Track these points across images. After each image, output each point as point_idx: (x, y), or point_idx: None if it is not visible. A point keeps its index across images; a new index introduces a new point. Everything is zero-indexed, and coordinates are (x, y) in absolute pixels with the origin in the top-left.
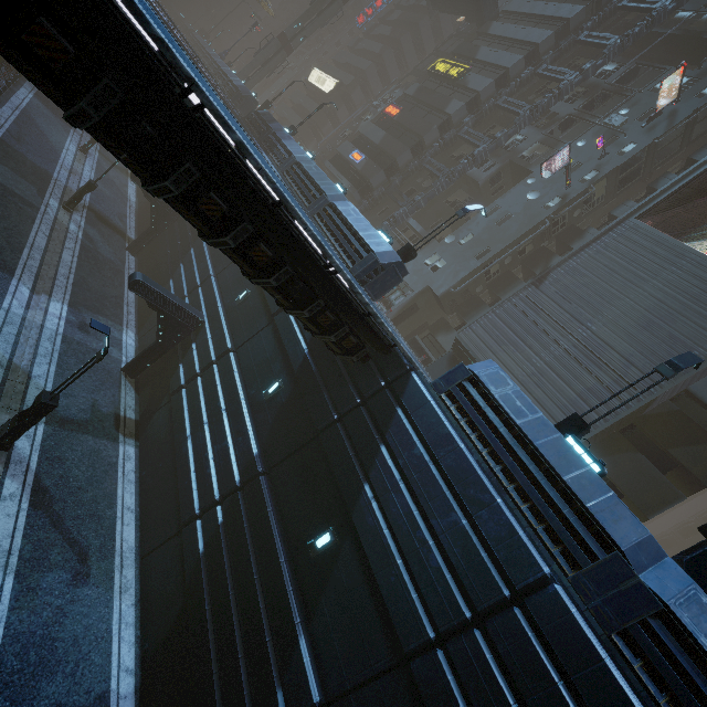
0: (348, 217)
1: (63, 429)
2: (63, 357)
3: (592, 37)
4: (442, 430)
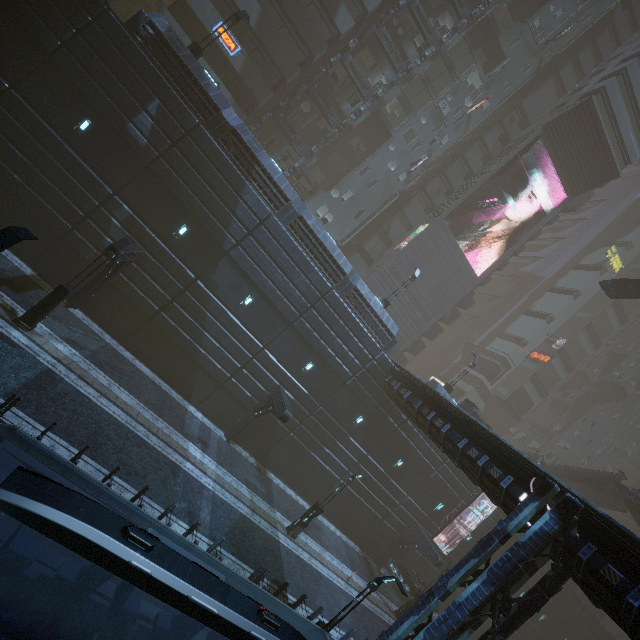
0: (371, 303)
1: (274, 502)
2: (233, 474)
3: None
4: None
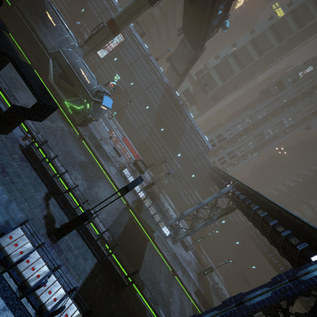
0: None
1: None
2: None
3: None
4: None
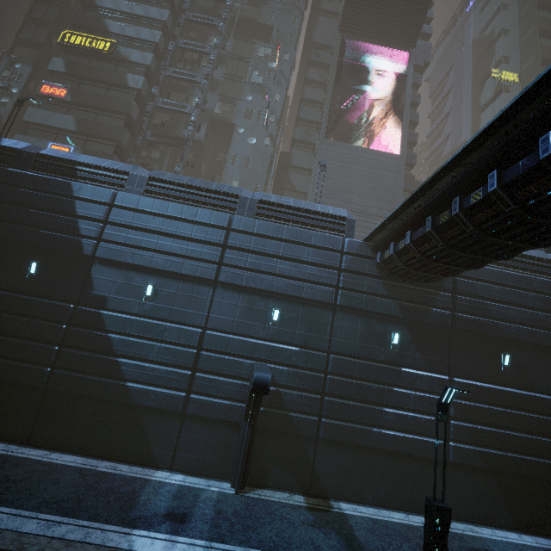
0: (290, 204)
1: None
2: (253, 545)
3: (196, 17)
4: (495, 272)
